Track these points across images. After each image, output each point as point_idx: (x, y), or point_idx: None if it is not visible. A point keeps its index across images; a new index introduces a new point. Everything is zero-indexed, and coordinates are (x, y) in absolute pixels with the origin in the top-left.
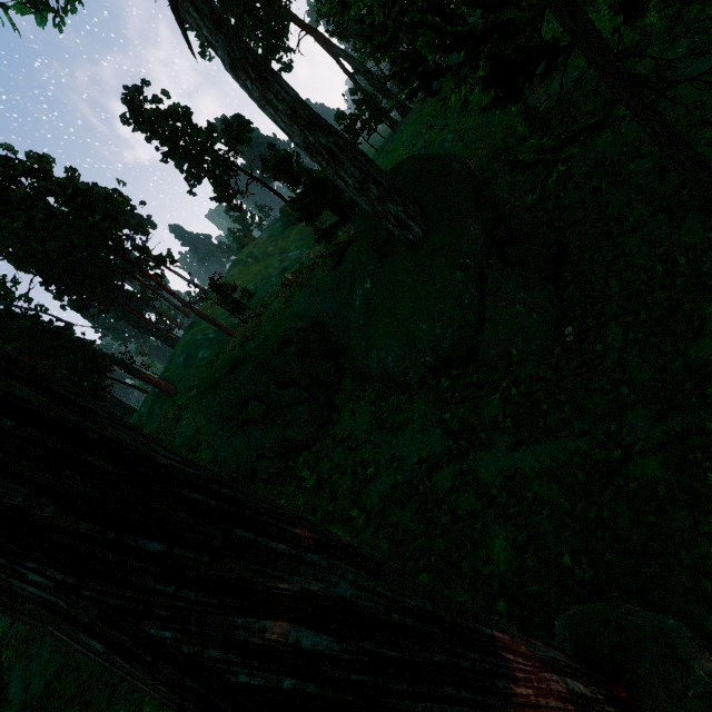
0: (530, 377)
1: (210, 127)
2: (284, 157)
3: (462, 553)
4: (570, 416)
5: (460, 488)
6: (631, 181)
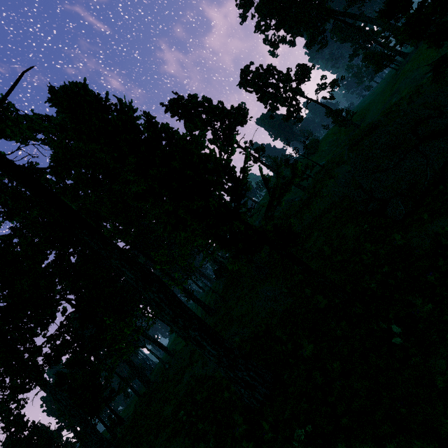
0: None
1: (288, 71)
2: None
3: None
4: None
5: None
6: None
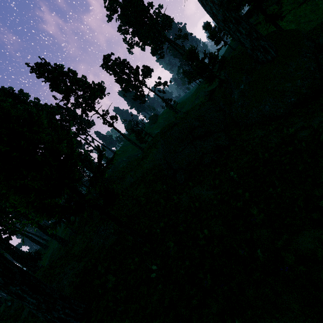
0: None
1: (137, 68)
2: (192, 49)
3: None
4: None
5: None
6: None
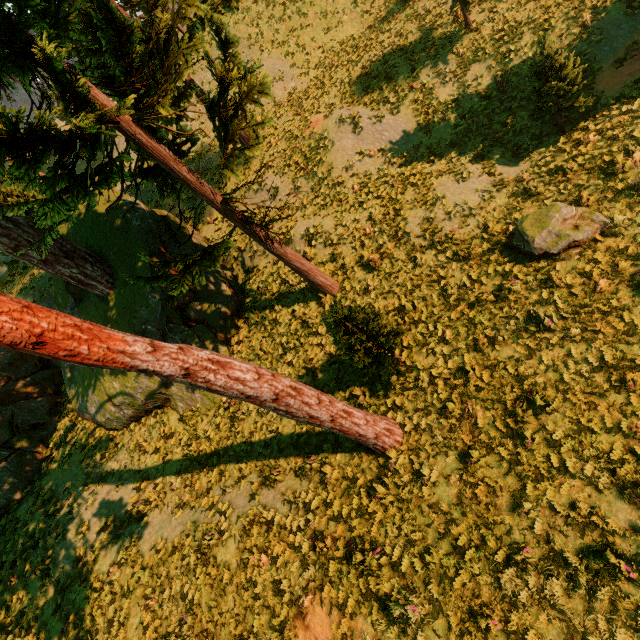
0: (201, 434)
1: None
2: None
3: (110, 634)
4: (215, 480)
5: (125, 563)
6: (292, 244)
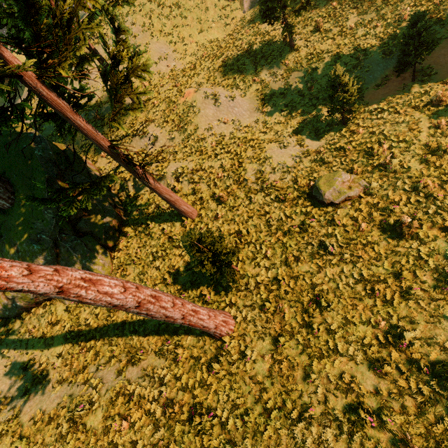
0: (83, 322)
1: None
2: None
3: None
4: (91, 359)
5: (5, 434)
6: (165, 179)
